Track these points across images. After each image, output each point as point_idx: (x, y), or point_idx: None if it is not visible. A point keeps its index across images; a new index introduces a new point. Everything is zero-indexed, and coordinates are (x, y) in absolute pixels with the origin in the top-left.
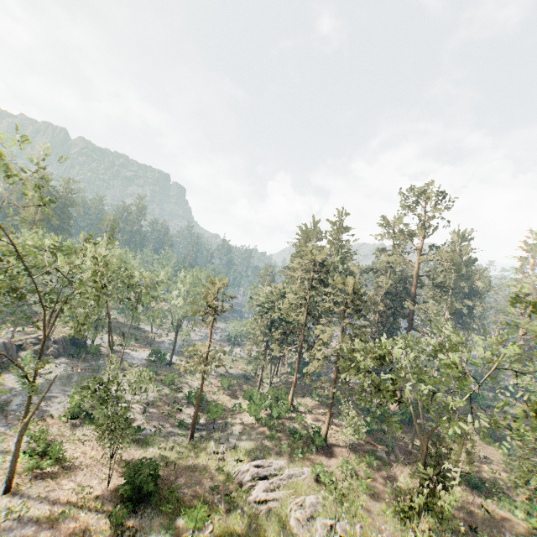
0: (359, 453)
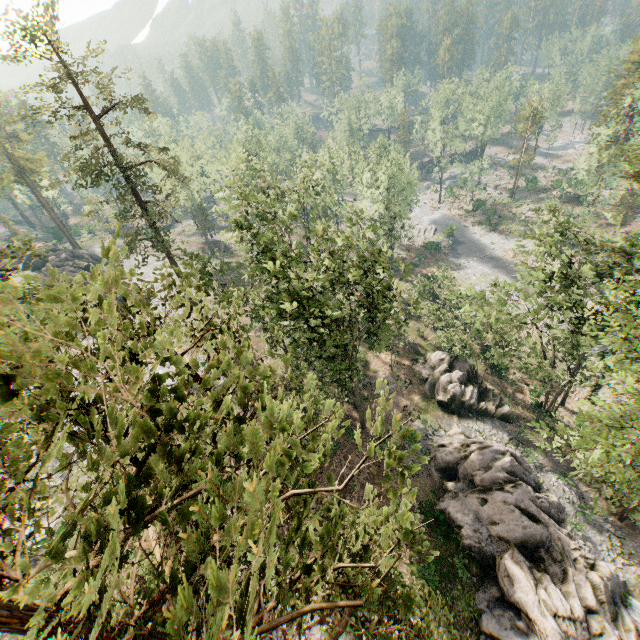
0: (612, 207)
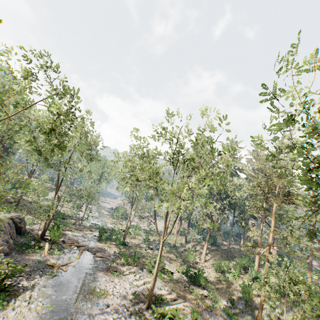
0: None
